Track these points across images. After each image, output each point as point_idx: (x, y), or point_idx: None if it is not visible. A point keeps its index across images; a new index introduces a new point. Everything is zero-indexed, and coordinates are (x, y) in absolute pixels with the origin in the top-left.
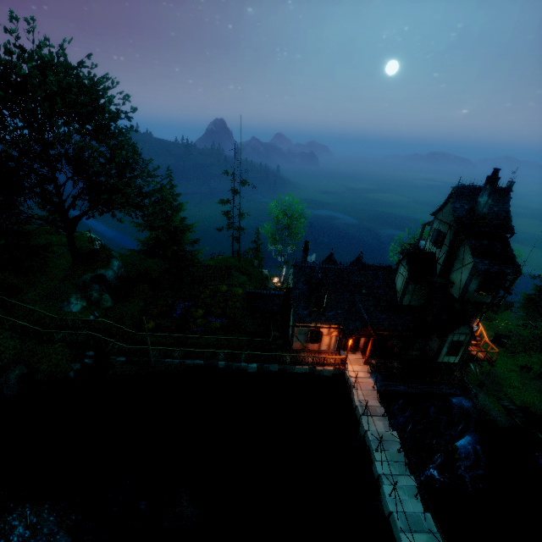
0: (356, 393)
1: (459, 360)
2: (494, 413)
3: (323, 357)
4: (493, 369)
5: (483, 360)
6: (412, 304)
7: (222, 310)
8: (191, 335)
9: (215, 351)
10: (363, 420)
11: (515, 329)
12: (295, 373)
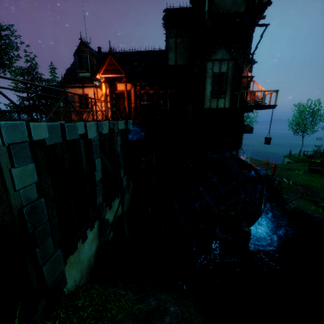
0: None
1: (230, 103)
2: (309, 211)
3: None
4: (308, 183)
5: (261, 104)
6: (179, 64)
7: None
8: None
9: None
10: None
11: None
12: None
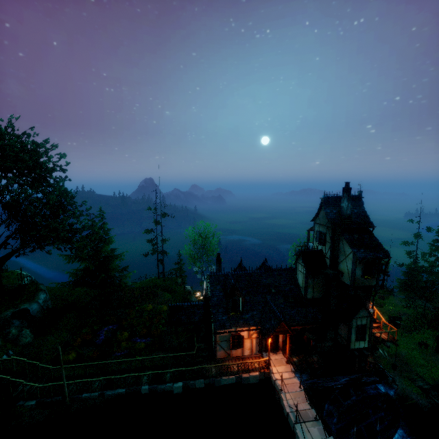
0: (284, 397)
1: (368, 344)
2: (414, 396)
3: (247, 363)
4: (398, 350)
5: (387, 340)
6: (315, 296)
7: (147, 329)
8: (113, 360)
9: (138, 375)
10: (297, 429)
11: (402, 310)
12: (222, 385)
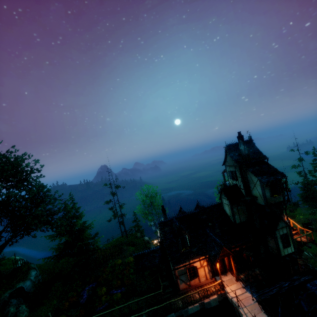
0: (243, 312)
1: (294, 248)
2: None
3: (205, 289)
4: None
5: (307, 242)
6: (242, 220)
7: (121, 280)
8: (97, 315)
9: None
10: None
11: (310, 216)
12: (190, 315)
